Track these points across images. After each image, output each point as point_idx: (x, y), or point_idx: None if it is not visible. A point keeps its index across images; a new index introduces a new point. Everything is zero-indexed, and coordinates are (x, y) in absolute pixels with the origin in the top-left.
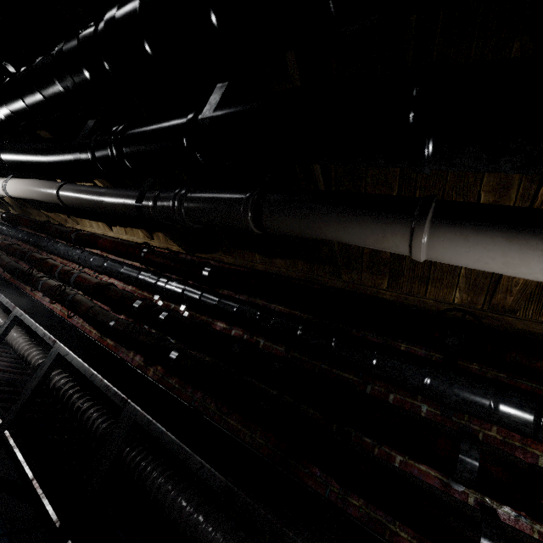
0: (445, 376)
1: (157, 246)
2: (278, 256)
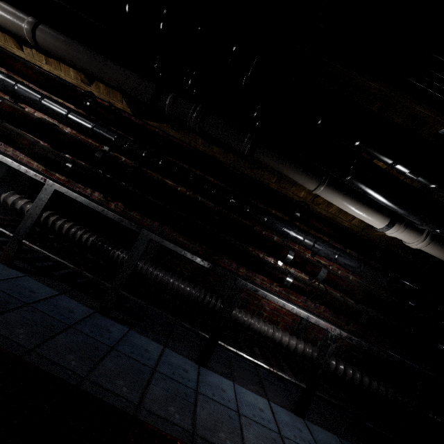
0: (291, 228)
1: (96, 95)
2: (217, 146)
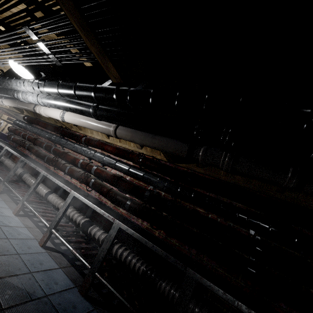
0: None
1: (144, 153)
2: (239, 175)
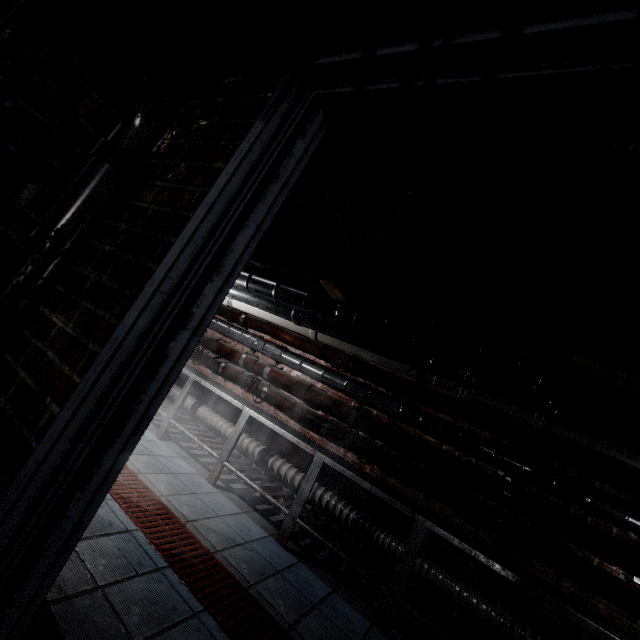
0: None
1: None
2: None
